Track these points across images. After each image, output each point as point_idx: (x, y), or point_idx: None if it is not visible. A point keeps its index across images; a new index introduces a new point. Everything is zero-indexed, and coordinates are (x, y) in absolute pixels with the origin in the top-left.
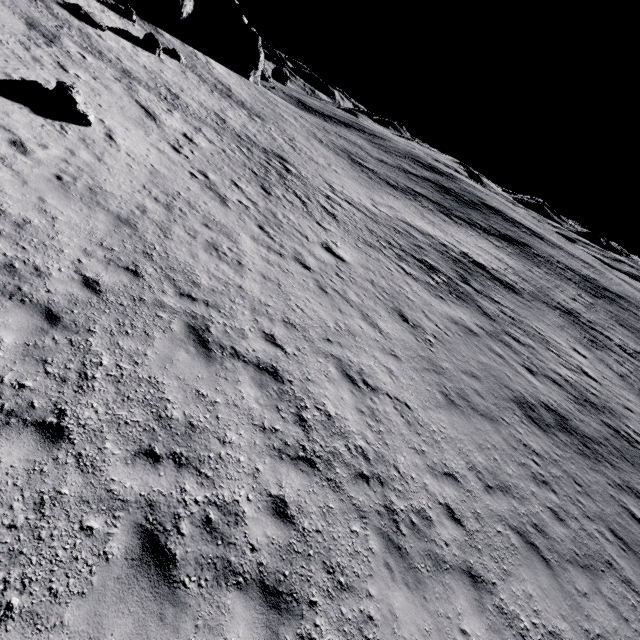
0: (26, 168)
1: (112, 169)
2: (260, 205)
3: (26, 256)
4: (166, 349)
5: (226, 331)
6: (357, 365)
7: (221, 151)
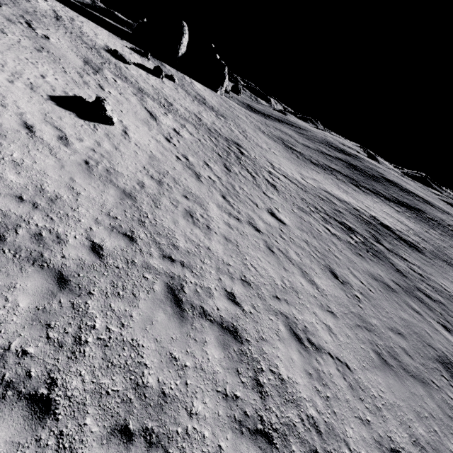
0: (65, 156)
1: (124, 155)
2: (223, 179)
3: (52, 226)
4: (148, 310)
5: (196, 290)
6: (301, 322)
7: (198, 140)
